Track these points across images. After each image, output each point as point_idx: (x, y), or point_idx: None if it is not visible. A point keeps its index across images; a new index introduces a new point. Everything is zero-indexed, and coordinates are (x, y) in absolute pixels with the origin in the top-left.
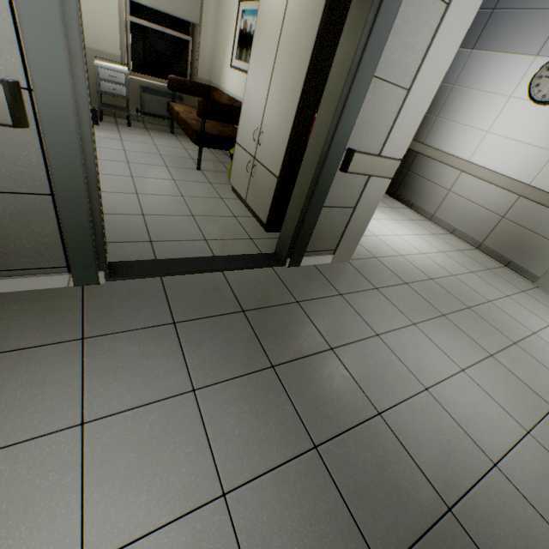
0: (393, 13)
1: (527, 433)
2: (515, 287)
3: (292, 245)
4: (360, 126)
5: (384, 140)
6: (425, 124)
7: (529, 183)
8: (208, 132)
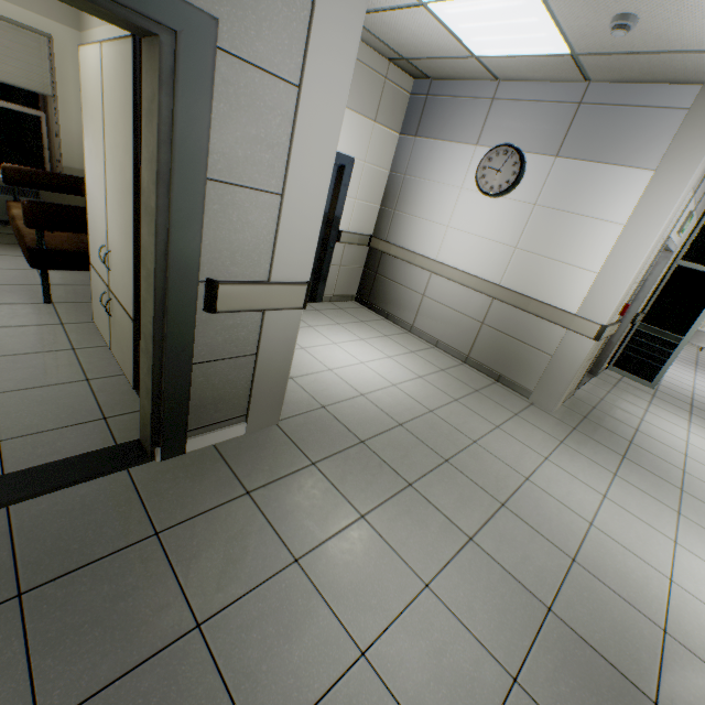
0: (204, 94)
1: (514, 682)
2: (507, 411)
3: (158, 428)
4: (217, 247)
5: (270, 260)
6: (385, 219)
7: (499, 282)
8: (55, 247)
